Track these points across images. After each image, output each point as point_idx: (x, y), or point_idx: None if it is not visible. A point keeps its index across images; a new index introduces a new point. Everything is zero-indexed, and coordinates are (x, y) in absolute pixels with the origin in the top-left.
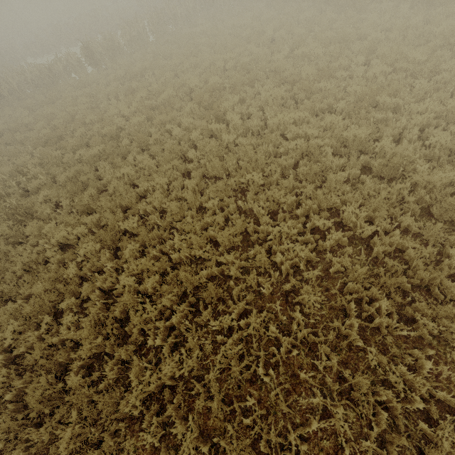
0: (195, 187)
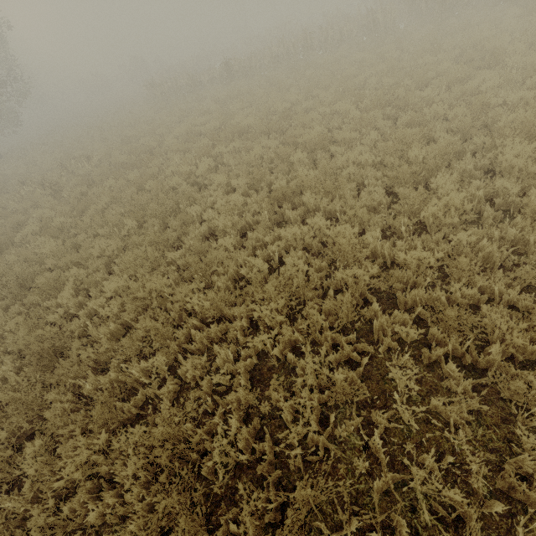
0: (119, 214)
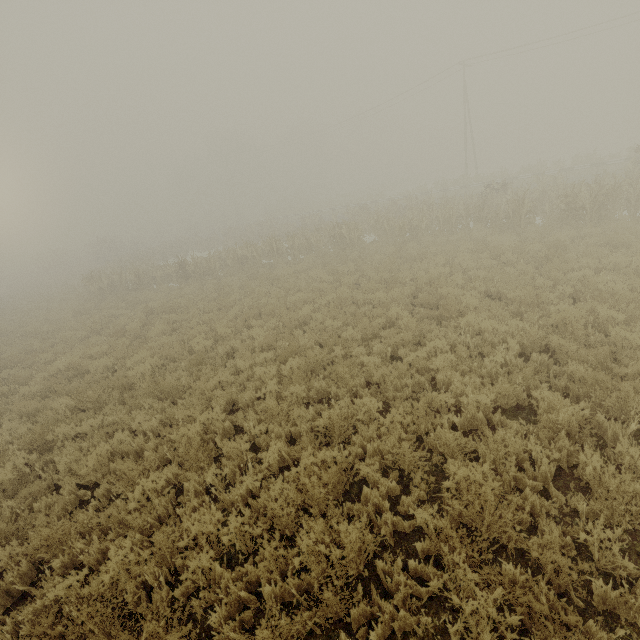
0: None
